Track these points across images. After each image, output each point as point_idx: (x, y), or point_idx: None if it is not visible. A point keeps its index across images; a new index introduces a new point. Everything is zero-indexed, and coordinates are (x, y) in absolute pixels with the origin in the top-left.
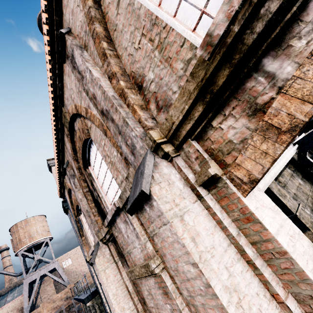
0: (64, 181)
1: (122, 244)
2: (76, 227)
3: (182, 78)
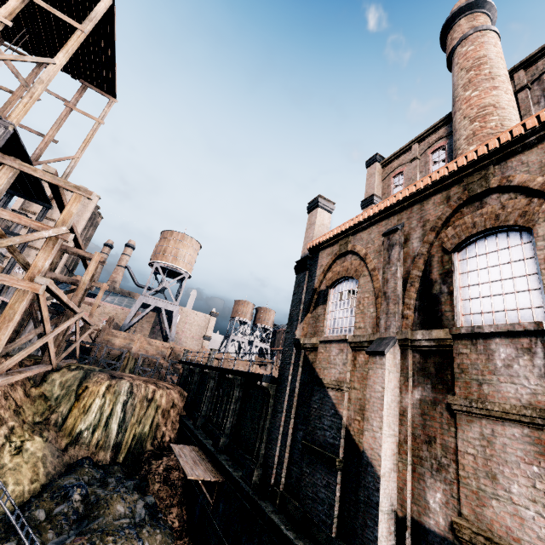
0: (349, 239)
1: (467, 366)
2: (304, 295)
3: None
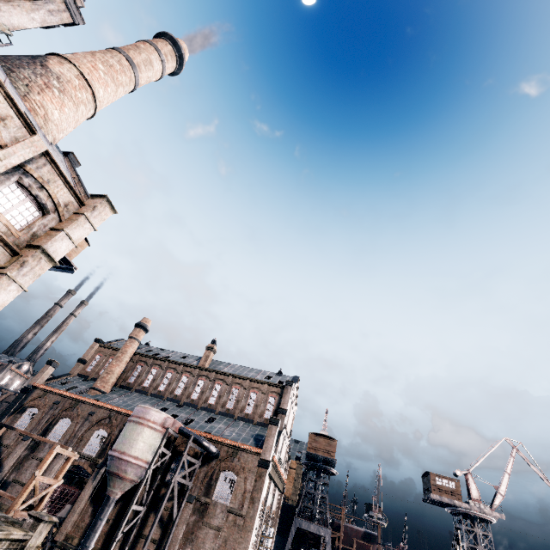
0: (47, 394)
1: (40, 448)
2: (17, 405)
3: (81, 449)
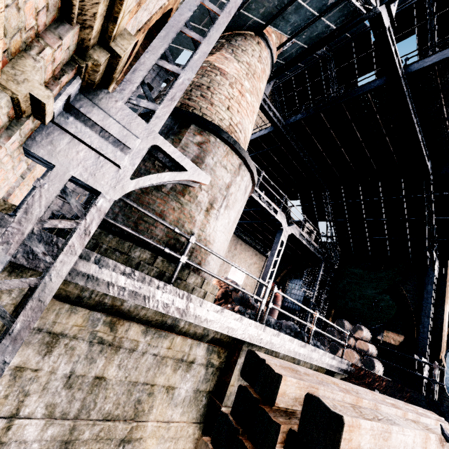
0: None
1: None
2: None
3: None
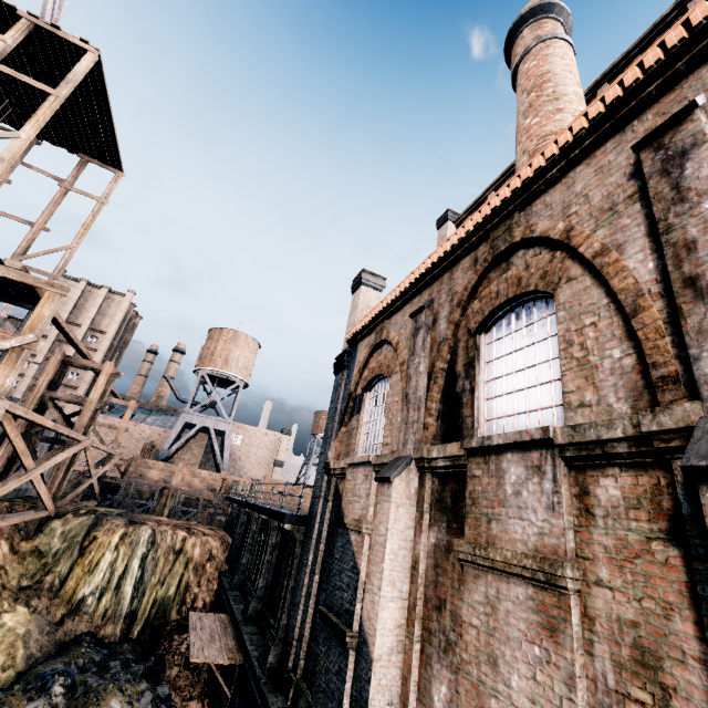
0: (384, 324)
1: (478, 495)
2: (340, 403)
3: None
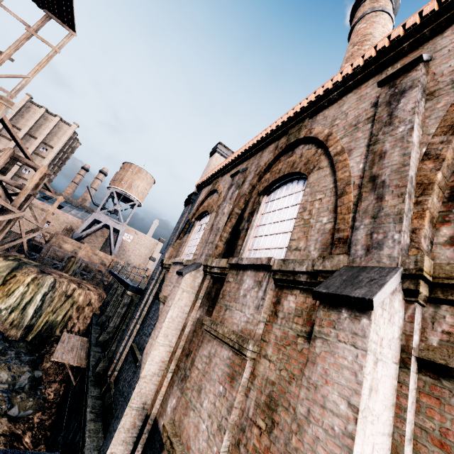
0: (218, 179)
1: (226, 293)
2: (182, 225)
3: None
